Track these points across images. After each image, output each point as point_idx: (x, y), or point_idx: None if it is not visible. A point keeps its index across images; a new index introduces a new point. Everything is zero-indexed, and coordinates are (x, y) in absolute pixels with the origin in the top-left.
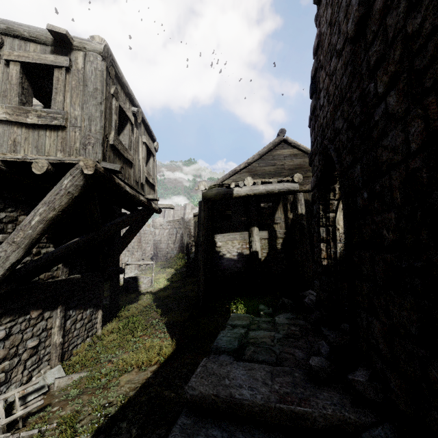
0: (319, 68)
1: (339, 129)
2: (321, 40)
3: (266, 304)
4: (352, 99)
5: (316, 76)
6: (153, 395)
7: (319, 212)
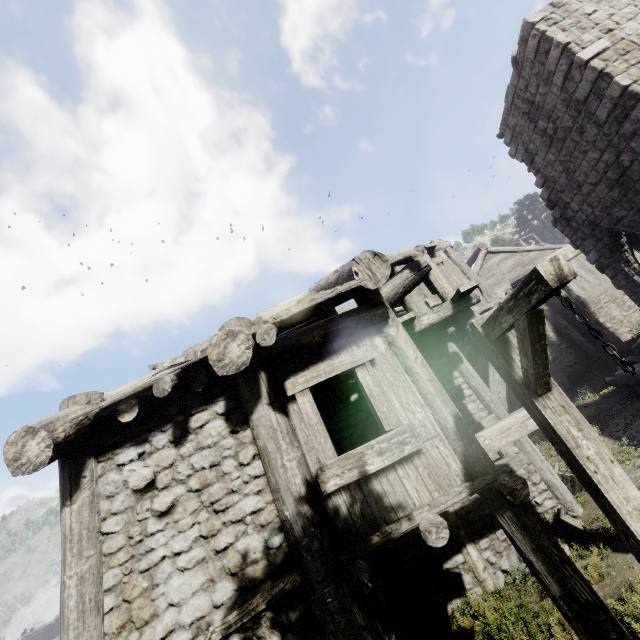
0: (555, 192)
1: (622, 216)
2: (549, 179)
3: (604, 381)
4: (633, 201)
5: (551, 197)
6: (634, 432)
7: (623, 269)
